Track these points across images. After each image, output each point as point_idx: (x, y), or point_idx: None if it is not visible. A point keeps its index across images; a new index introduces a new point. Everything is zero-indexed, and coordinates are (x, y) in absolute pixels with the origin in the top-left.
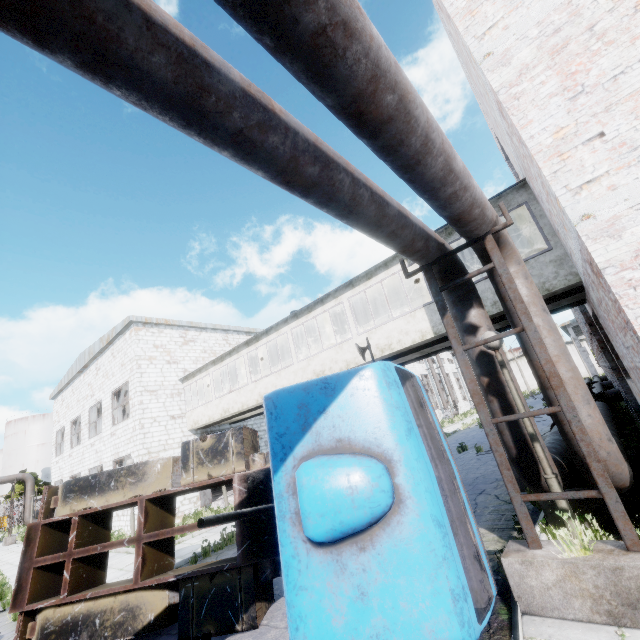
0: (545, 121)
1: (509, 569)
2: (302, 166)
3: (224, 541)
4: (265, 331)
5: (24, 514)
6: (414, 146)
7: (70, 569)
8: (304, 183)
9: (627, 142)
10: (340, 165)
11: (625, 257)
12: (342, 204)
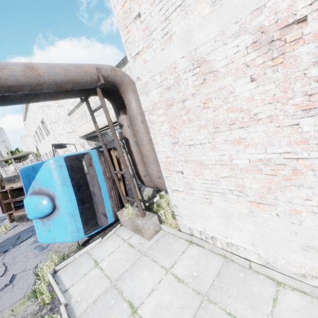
0: None
1: (118, 215)
2: None
3: None
4: None
5: None
6: None
7: (13, 204)
8: None
9: (148, 26)
10: None
11: (150, 107)
12: None
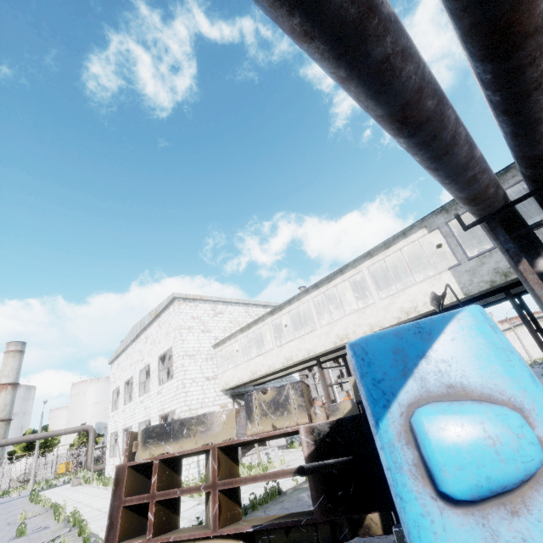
0: None
1: None
2: (424, 99)
3: (267, 495)
4: (287, 301)
5: (87, 460)
6: (542, 66)
7: (154, 511)
8: (419, 118)
9: None
10: (448, 101)
11: None
12: (442, 143)
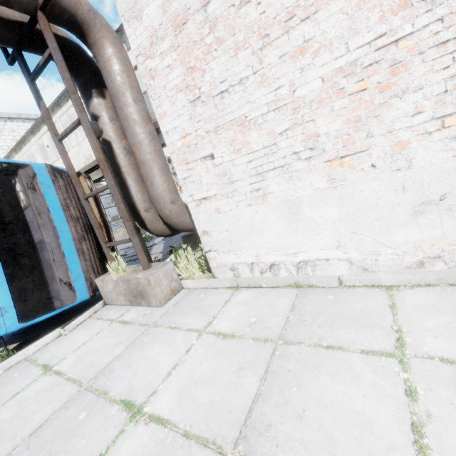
0: None
1: (98, 285)
2: None
3: None
4: (41, 120)
5: None
6: None
7: None
8: None
9: None
10: None
11: (146, 44)
12: None
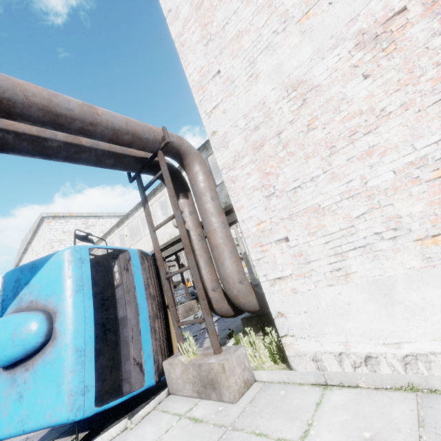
0: (195, 62)
1: (165, 368)
2: None
3: None
4: (126, 216)
5: None
6: None
7: None
8: None
9: (230, 77)
10: None
11: (230, 161)
12: None
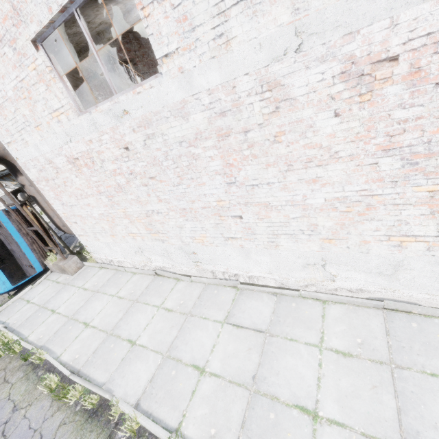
0: None
1: (46, 264)
2: None
3: None
4: None
5: None
6: None
7: None
8: None
9: (9, 130)
10: None
11: (36, 179)
12: None
